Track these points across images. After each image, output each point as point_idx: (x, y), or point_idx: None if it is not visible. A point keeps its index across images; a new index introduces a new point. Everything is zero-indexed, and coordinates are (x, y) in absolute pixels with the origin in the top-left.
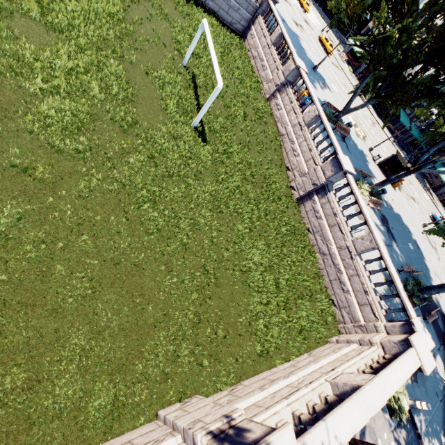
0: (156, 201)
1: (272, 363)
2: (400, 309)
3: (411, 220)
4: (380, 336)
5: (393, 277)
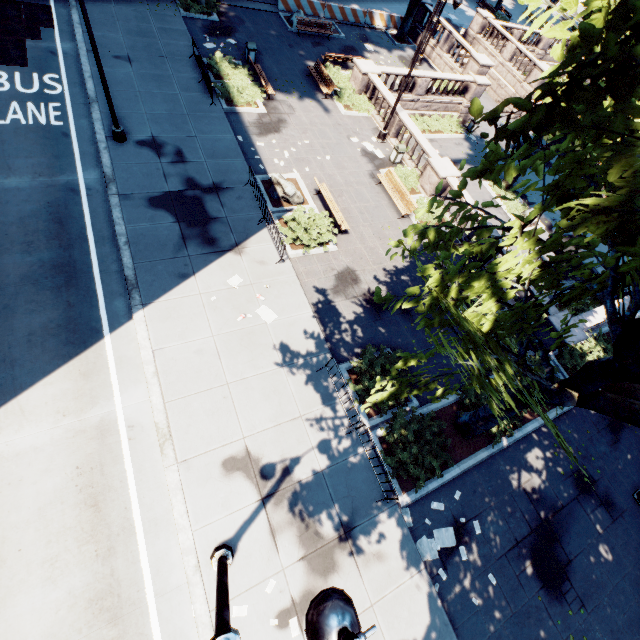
0: None
1: None
2: None
3: None
4: None
5: None
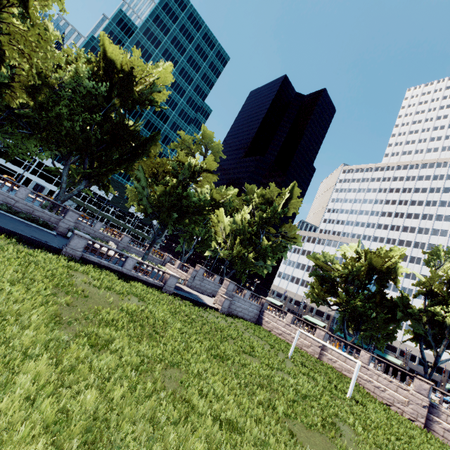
0: None
1: None
2: None
3: None
4: None
5: None
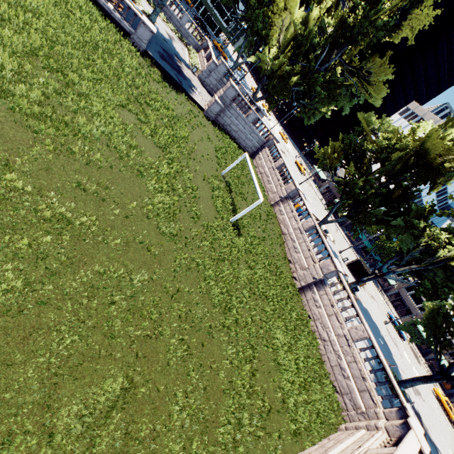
0: (217, 279)
1: (302, 445)
2: (393, 395)
3: (376, 317)
4: (382, 421)
5: (384, 365)
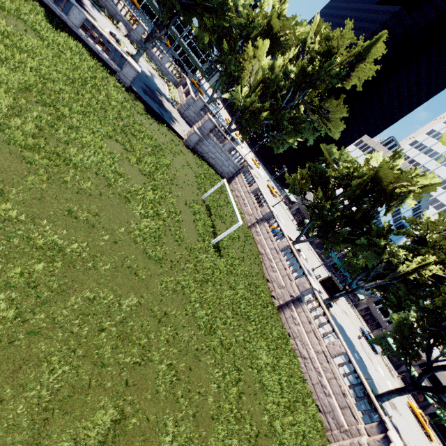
0: (201, 301)
1: None
2: (372, 410)
3: (350, 332)
4: (364, 437)
5: (361, 379)
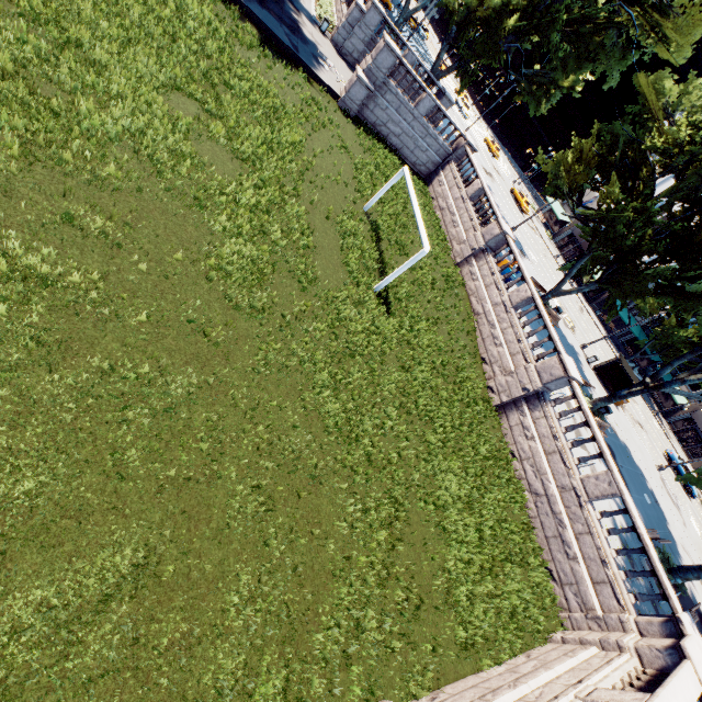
0: (336, 387)
1: (477, 664)
2: (657, 596)
3: (642, 458)
4: (631, 637)
5: (645, 543)
